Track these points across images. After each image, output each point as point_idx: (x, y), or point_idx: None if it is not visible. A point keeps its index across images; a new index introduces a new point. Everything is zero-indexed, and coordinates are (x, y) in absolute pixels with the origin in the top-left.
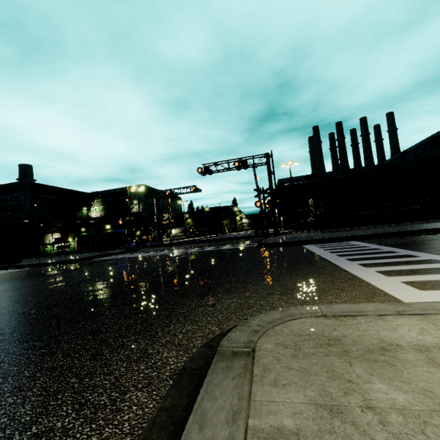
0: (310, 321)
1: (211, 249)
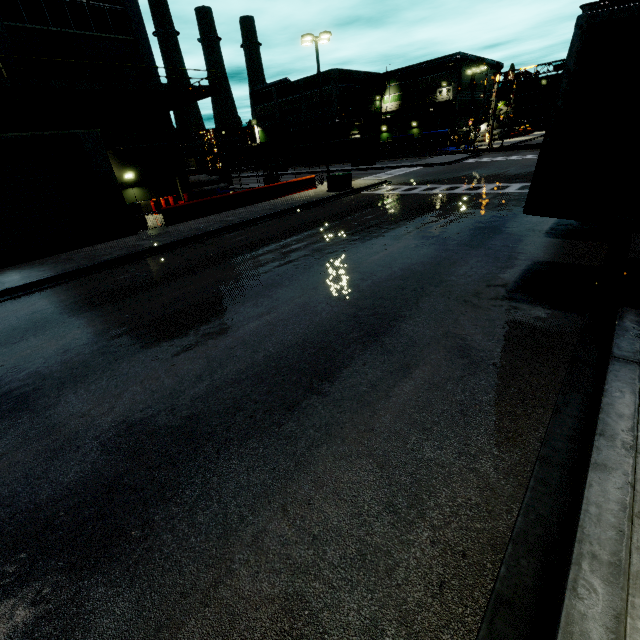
0: None
1: None
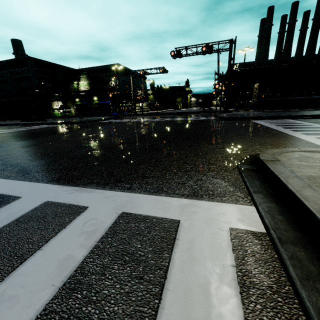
0: (297, 153)
1: (181, 120)
